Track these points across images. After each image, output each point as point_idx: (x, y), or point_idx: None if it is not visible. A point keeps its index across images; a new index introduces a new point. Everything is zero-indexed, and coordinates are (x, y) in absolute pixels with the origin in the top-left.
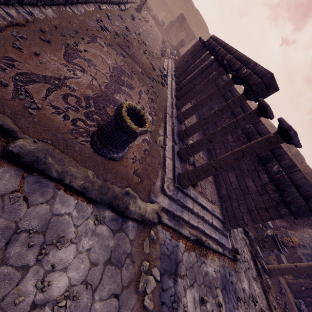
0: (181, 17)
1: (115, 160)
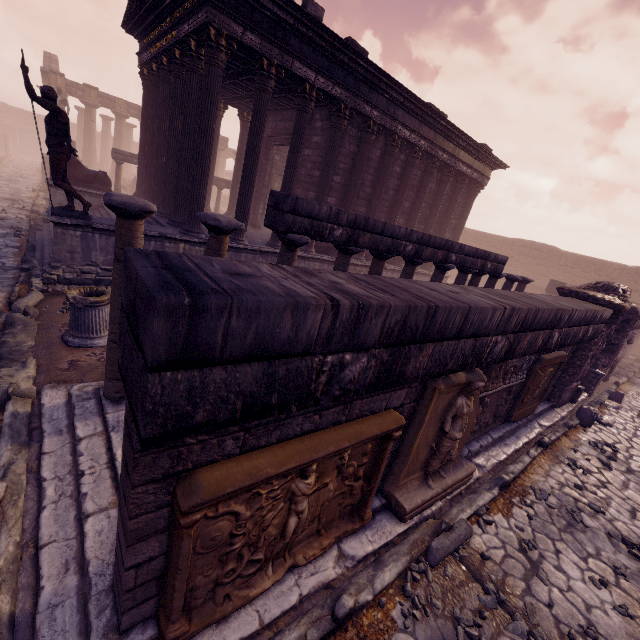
0: (553, 285)
1: (69, 346)
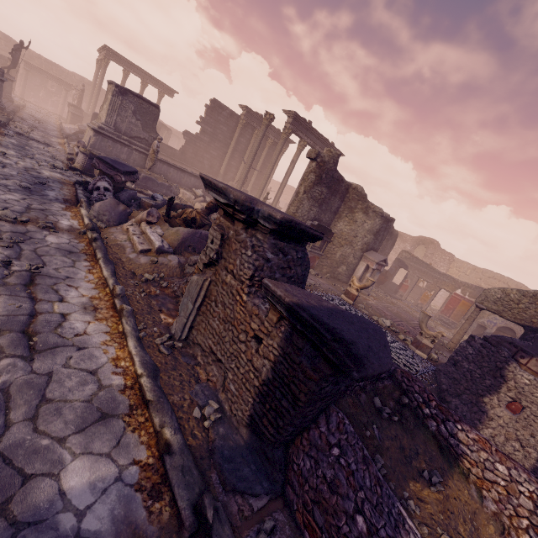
0: None
1: None
